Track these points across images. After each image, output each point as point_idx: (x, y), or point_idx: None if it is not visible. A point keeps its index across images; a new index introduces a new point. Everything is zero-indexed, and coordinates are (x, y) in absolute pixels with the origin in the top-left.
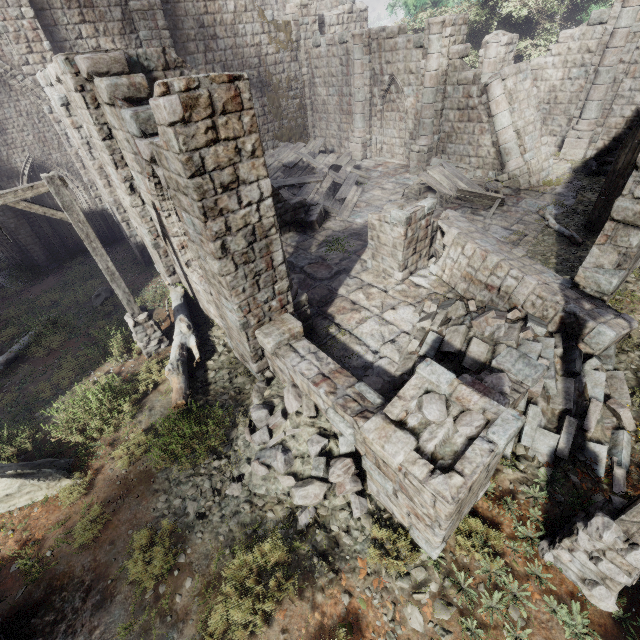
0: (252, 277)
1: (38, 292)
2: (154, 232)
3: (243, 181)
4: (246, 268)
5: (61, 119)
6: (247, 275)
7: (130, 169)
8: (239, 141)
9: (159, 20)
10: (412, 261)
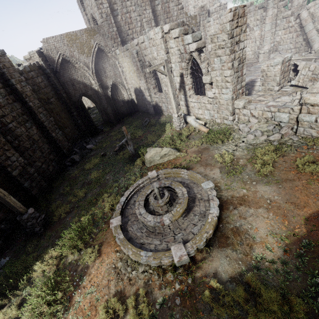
0: (237, 78)
1: (117, 128)
2: (175, 88)
3: (240, 41)
4: (236, 74)
5: (122, 65)
6: (236, 77)
7: (172, 64)
8: (242, 27)
9: (152, 24)
10: (282, 82)
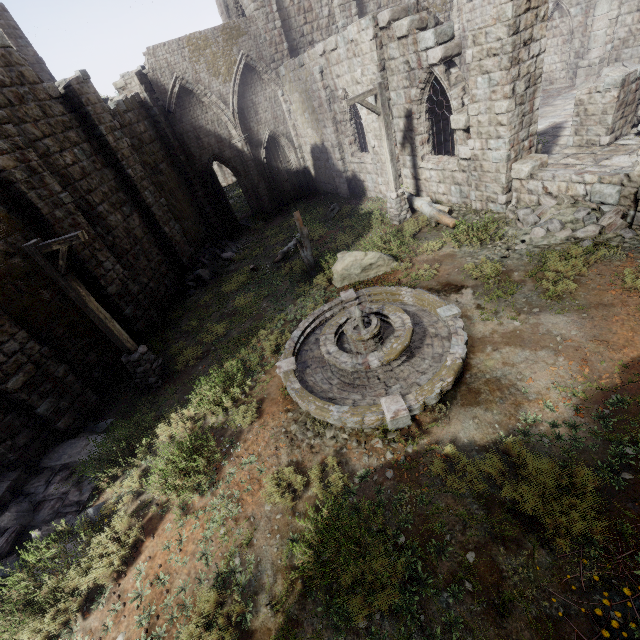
0: (520, 117)
1: (276, 224)
2: (394, 142)
3: (533, 39)
4: (519, 109)
5: (290, 98)
6: (518, 115)
7: (390, 92)
8: (538, 10)
9: (352, 9)
10: (618, 126)
